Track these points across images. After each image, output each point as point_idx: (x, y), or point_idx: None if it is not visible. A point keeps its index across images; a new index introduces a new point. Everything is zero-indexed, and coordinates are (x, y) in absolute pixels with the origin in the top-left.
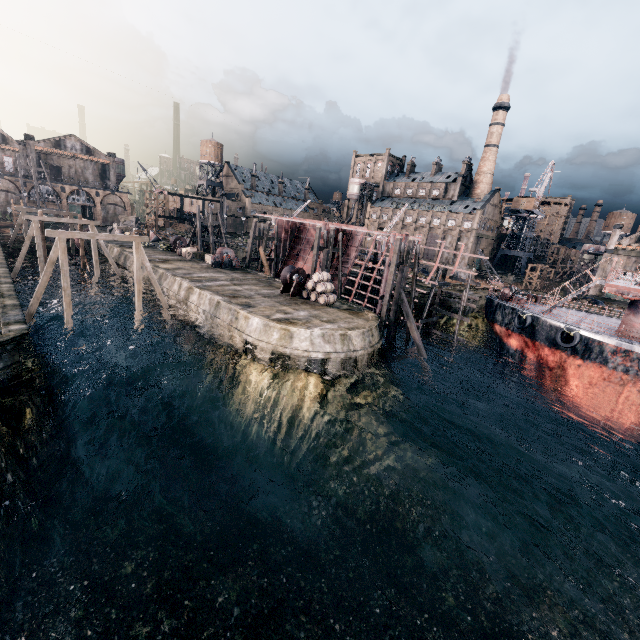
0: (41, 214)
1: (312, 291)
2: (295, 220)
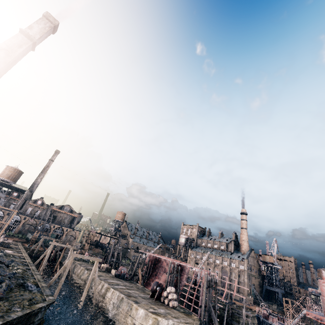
0: (54, 241)
1: (166, 298)
2: (157, 256)
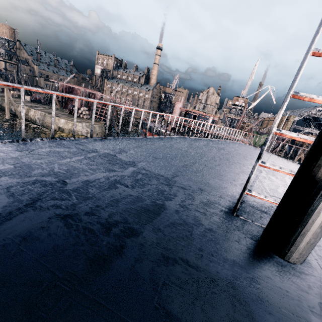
0: None
1: (81, 114)
2: (70, 85)
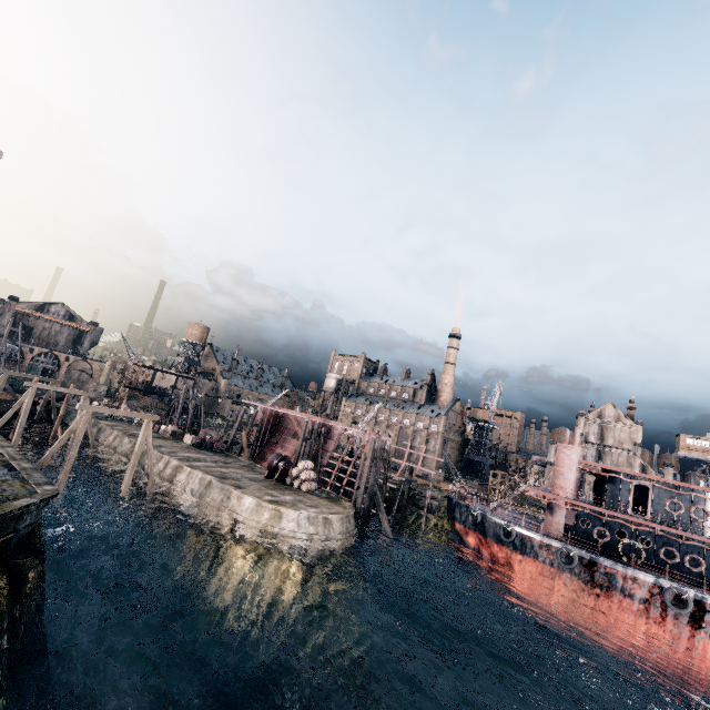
0: (36, 381)
1: (295, 478)
2: (281, 410)
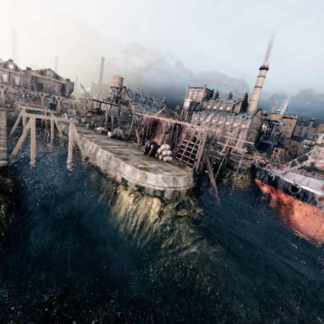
0: (27, 105)
1: (160, 154)
2: (155, 117)
